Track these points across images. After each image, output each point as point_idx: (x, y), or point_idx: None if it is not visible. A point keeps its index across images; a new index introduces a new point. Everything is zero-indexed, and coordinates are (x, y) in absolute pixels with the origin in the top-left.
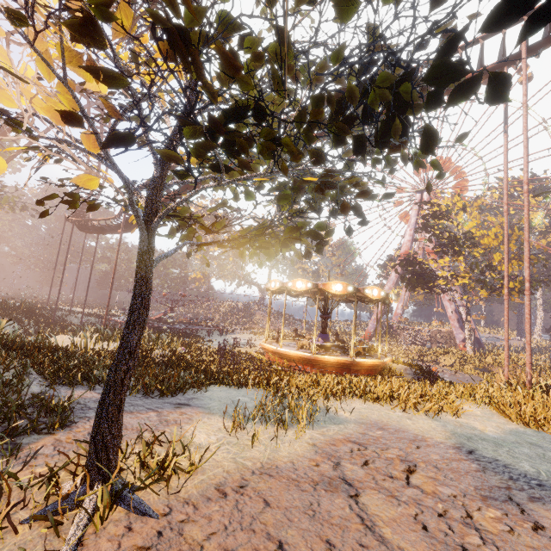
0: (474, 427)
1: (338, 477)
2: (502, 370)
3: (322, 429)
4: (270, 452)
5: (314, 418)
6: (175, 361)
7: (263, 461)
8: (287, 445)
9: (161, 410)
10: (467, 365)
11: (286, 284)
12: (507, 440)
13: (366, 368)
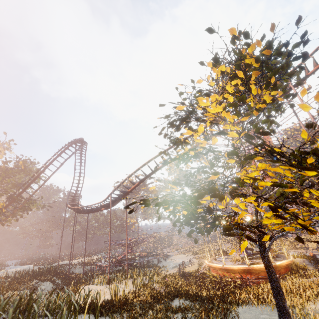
0: None
1: None
2: None
3: None
4: None
5: None
6: (175, 291)
7: None
8: None
9: None
10: None
11: None
12: None
13: (283, 267)
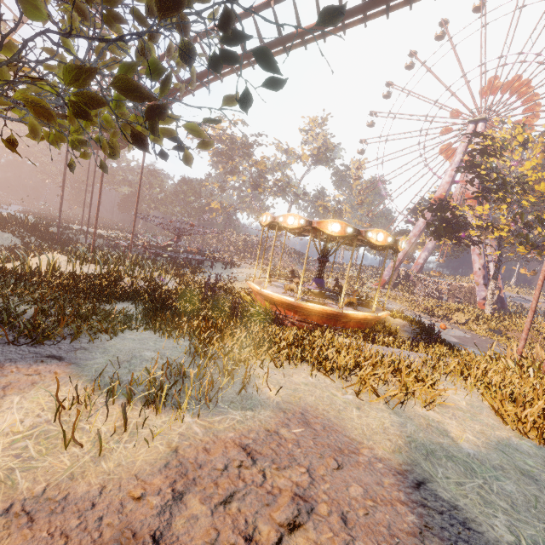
0: (447, 431)
1: (152, 533)
2: (519, 335)
3: (215, 416)
4: (89, 460)
5: (220, 396)
6: (138, 292)
7: (55, 479)
8: (132, 446)
9: (10, 364)
10: (480, 325)
11: (277, 219)
12: (487, 461)
13: (356, 320)
